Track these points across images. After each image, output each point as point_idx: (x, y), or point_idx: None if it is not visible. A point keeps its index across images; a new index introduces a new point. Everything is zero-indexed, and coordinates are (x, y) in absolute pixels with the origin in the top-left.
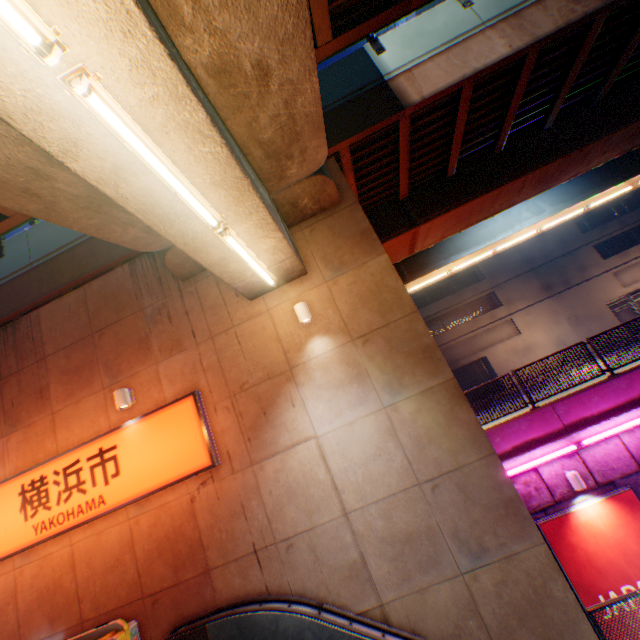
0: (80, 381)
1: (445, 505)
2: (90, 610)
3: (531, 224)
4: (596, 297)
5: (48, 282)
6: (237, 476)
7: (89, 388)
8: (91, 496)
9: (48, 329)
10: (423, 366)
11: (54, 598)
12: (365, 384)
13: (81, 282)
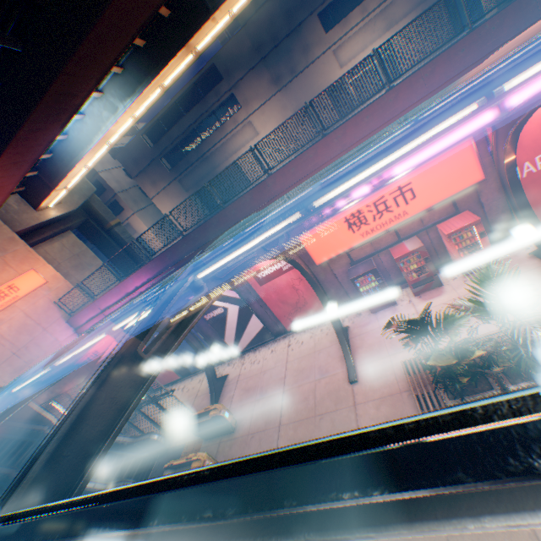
0: None
1: None
2: None
3: (113, 124)
4: (318, 85)
5: None
6: None
7: None
8: None
9: None
10: None
11: None
12: None
13: None
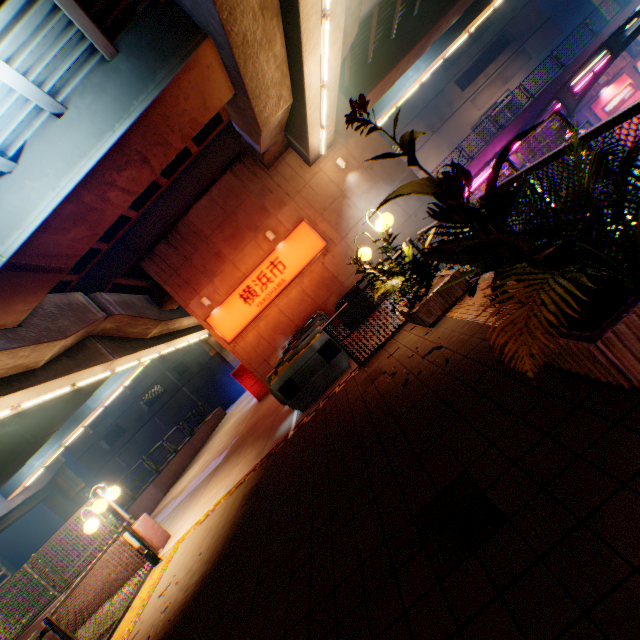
0: (237, 241)
1: (421, 220)
2: (299, 323)
3: (415, 81)
4: (463, 125)
5: (179, 200)
6: (338, 247)
7: (244, 242)
8: (277, 282)
9: (199, 224)
10: (398, 171)
11: (280, 328)
12: (377, 187)
13: (200, 193)
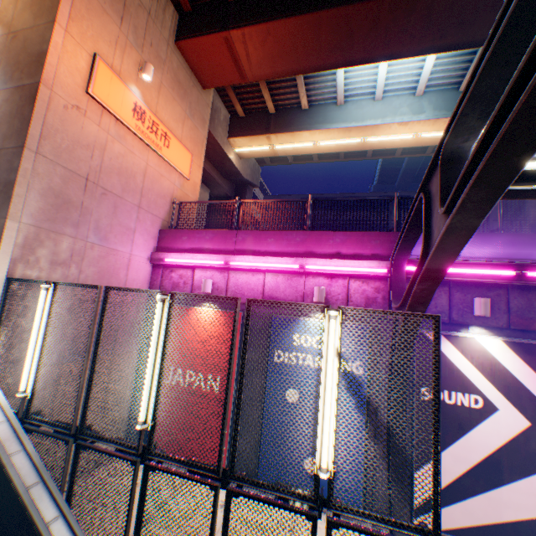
0: None
1: None
2: None
3: (403, 121)
4: None
5: None
6: None
7: None
8: None
9: None
10: (32, 68)
11: None
12: None
13: None
